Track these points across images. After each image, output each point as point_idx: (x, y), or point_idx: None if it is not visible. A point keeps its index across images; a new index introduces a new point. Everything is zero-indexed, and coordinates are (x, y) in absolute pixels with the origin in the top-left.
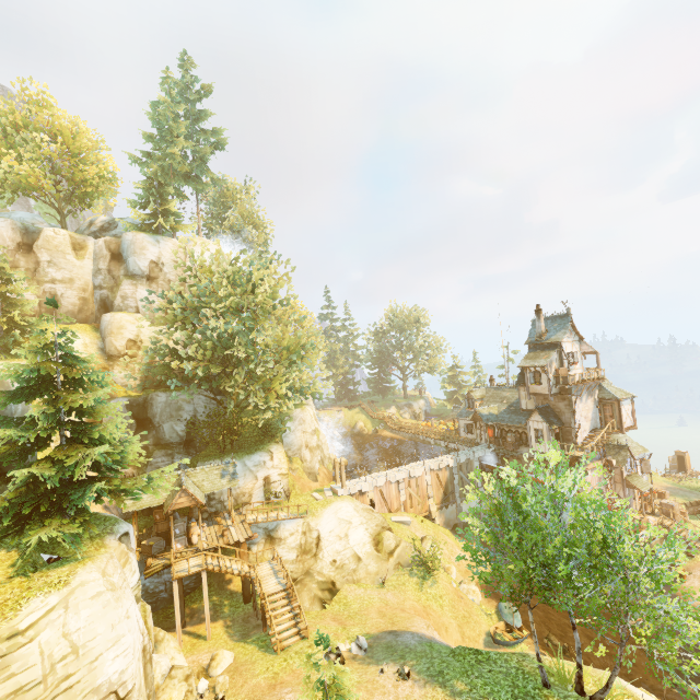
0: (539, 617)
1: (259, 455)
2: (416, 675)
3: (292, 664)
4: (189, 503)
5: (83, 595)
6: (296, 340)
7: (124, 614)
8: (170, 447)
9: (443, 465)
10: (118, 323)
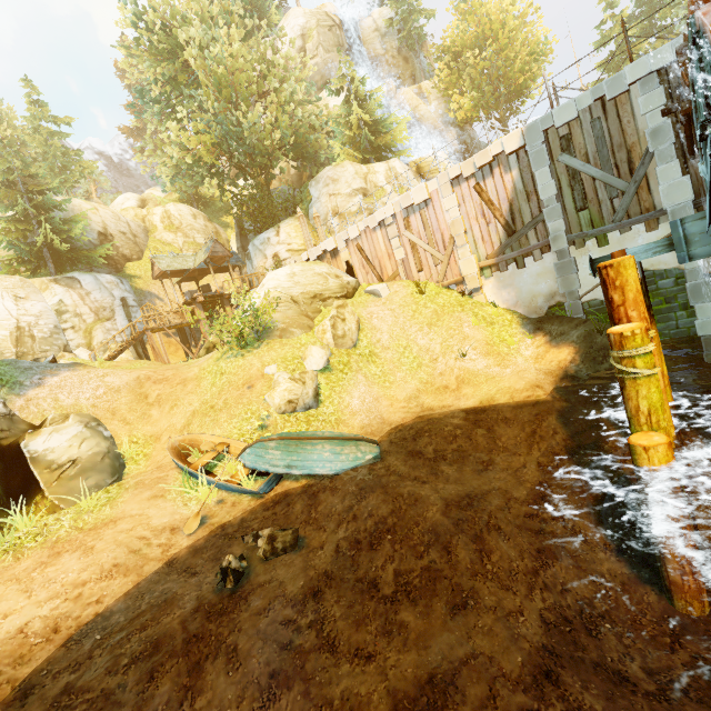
0: (396, 513)
1: (265, 232)
2: None
3: None
4: (159, 271)
5: None
6: (203, 65)
7: None
8: None
9: (485, 156)
10: None
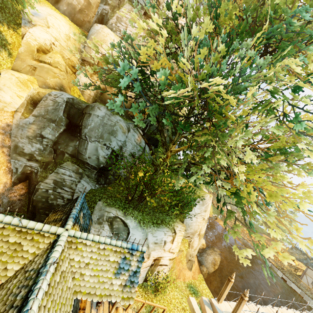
0: None
1: (164, 232)
2: None
3: None
4: None
5: None
6: None
7: None
8: (83, 166)
9: None
10: (103, 36)
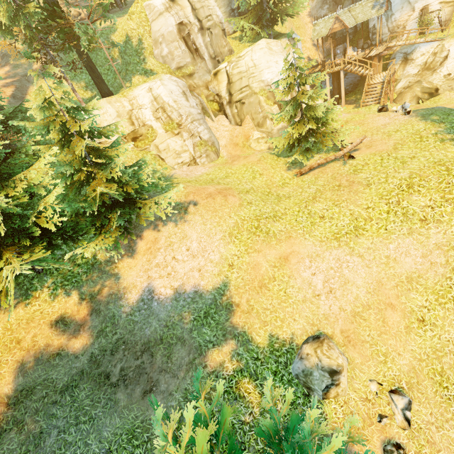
0: None
1: None
2: (414, 114)
3: (359, 110)
4: (340, 28)
5: (257, 48)
6: None
7: (274, 61)
8: None
9: None
10: None
